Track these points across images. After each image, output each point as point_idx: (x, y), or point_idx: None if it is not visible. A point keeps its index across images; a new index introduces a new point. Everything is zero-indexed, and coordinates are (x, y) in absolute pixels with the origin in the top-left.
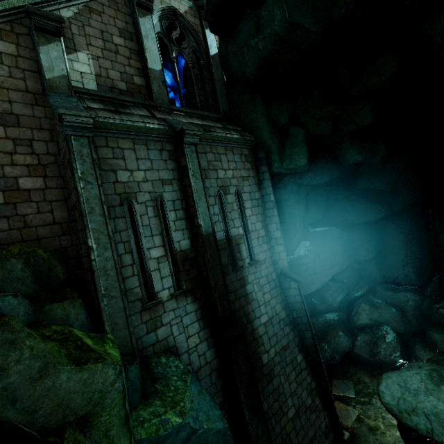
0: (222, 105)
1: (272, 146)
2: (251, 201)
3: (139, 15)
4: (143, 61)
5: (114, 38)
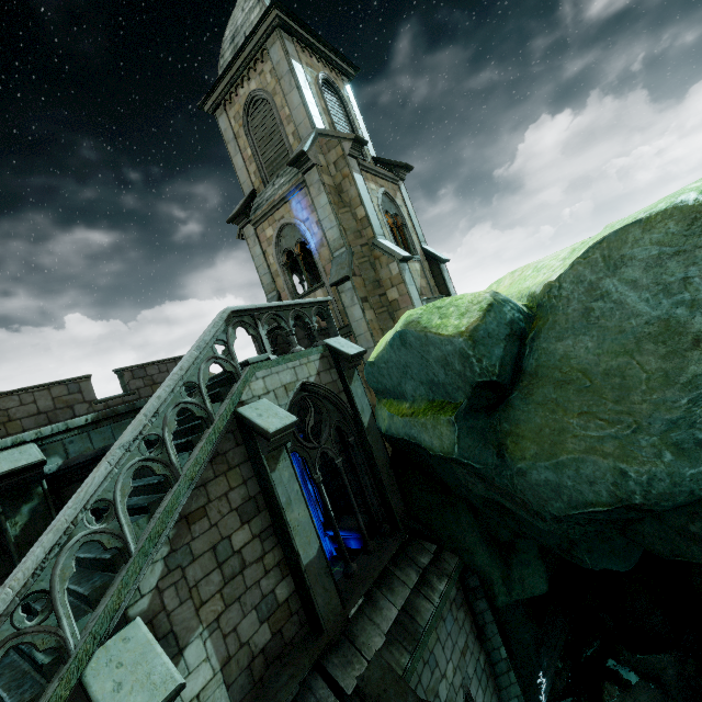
0: (397, 508)
1: (493, 573)
2: (480, 685)
3: (270, 469)
4: (289, 550)
5: (234, 539)
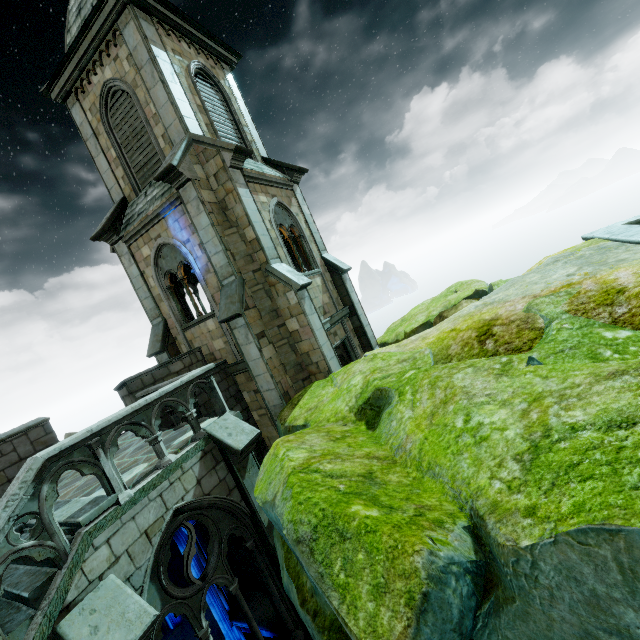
0: None
1: None
2: None
3: None
4: None
5: None
